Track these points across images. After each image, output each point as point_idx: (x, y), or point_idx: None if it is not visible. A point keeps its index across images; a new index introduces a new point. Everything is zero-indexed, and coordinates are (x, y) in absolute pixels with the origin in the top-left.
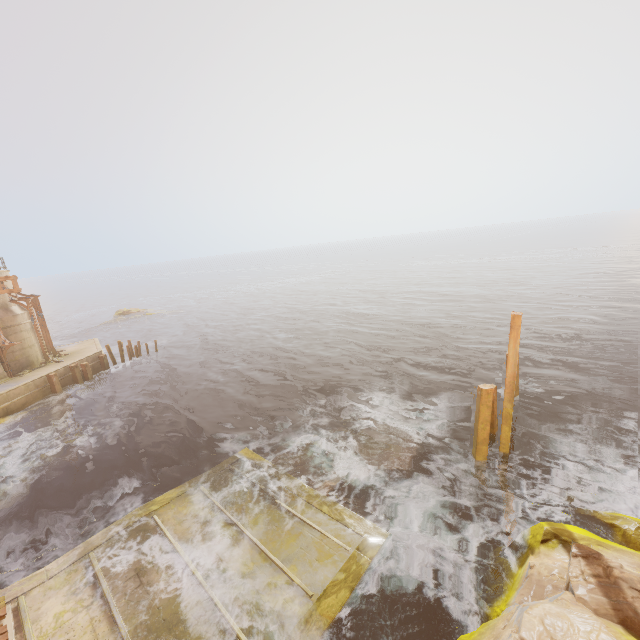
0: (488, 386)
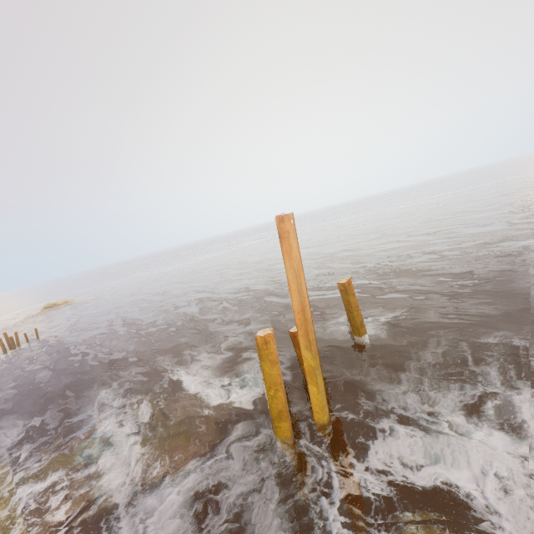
0: (268, 330)
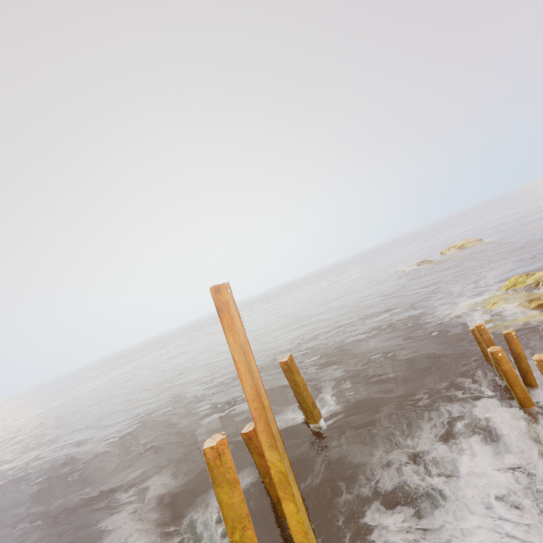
0: (219, 436)
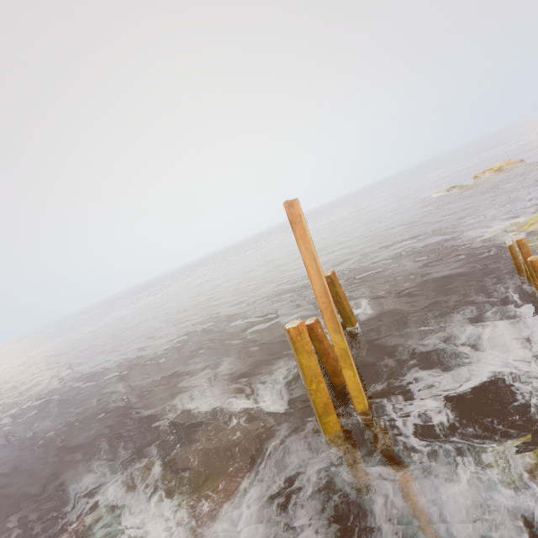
0: (297, 321)
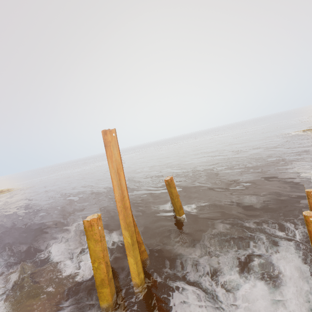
0: (95, 215)
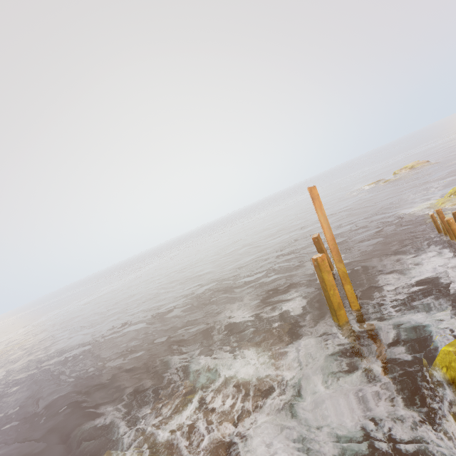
0: (319, 254)
